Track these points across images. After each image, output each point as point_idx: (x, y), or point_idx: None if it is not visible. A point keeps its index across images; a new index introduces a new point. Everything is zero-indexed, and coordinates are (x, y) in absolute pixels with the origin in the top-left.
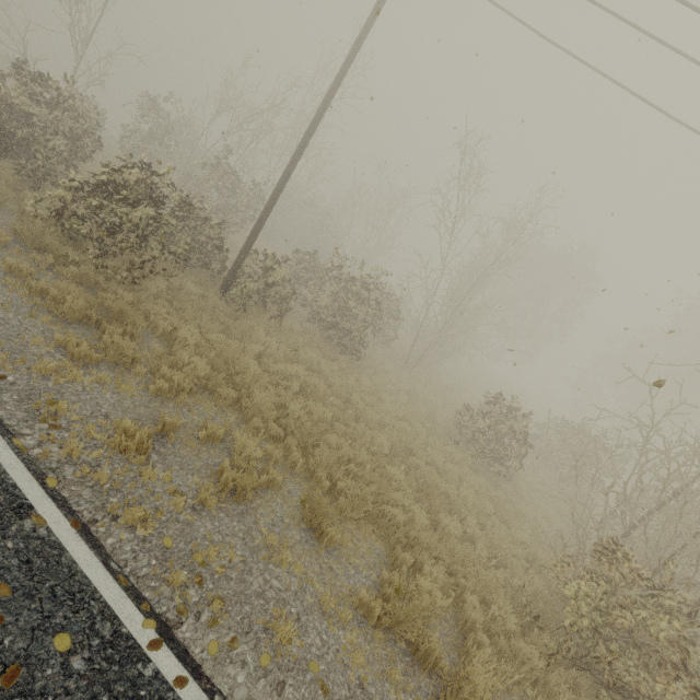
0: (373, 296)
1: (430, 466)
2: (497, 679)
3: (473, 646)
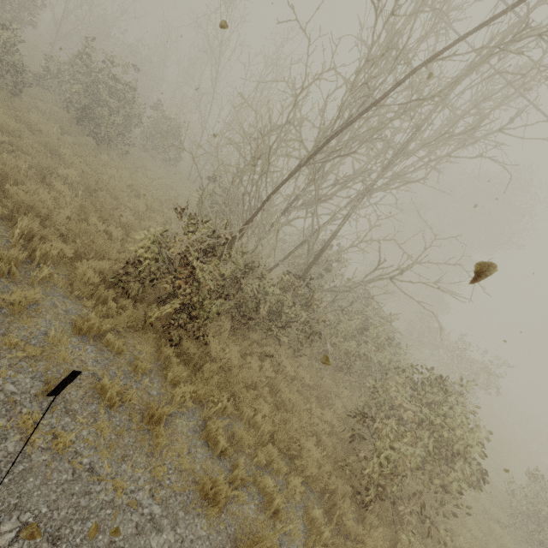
0: (119, 87)
1: (134, 213)
2: (44, 283)
3: (33, 265)
